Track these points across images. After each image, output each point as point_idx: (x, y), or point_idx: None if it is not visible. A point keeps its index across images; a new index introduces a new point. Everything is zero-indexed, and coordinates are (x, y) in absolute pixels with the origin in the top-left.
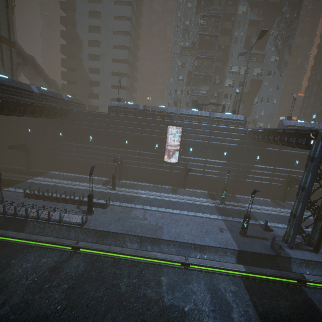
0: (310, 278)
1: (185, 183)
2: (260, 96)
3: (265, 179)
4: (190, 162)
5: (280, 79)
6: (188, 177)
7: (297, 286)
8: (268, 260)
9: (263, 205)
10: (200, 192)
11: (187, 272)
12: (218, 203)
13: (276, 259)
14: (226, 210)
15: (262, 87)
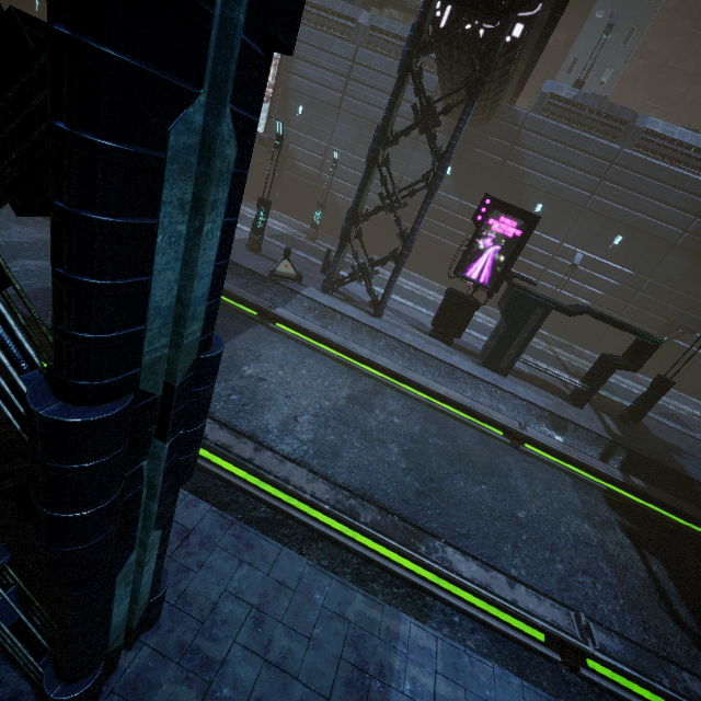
0: (284, 314)
1: (270, 192)
2: (572, 54)
3: (451, 235)
4: (294, 144)
5: (647, 7)
6: (284, 184)
7: (251, 319)
8: (246, 282)
9: (410, 280)
10: (296, 223)
11: (45, 223)
12: (305, 237)
13: (264, 285)
14: (299, 243)
15: (586, 23)
